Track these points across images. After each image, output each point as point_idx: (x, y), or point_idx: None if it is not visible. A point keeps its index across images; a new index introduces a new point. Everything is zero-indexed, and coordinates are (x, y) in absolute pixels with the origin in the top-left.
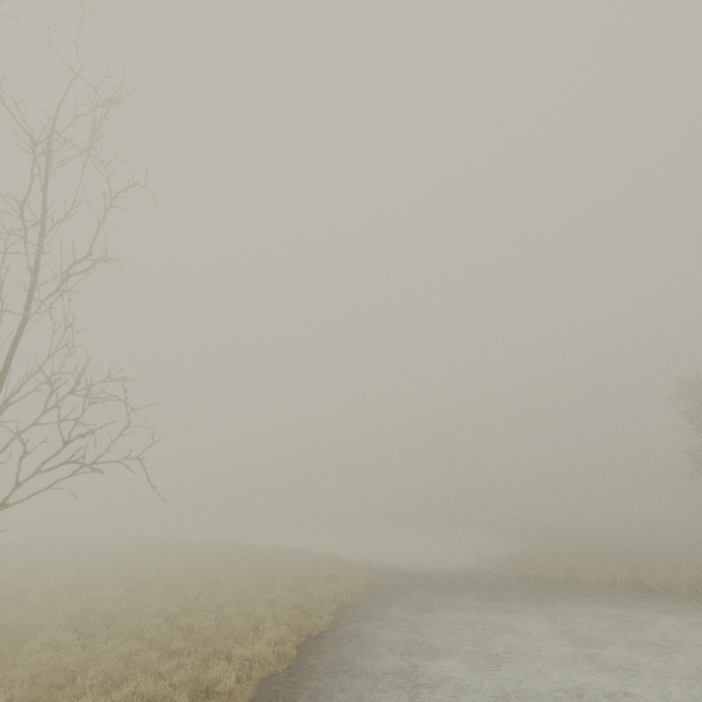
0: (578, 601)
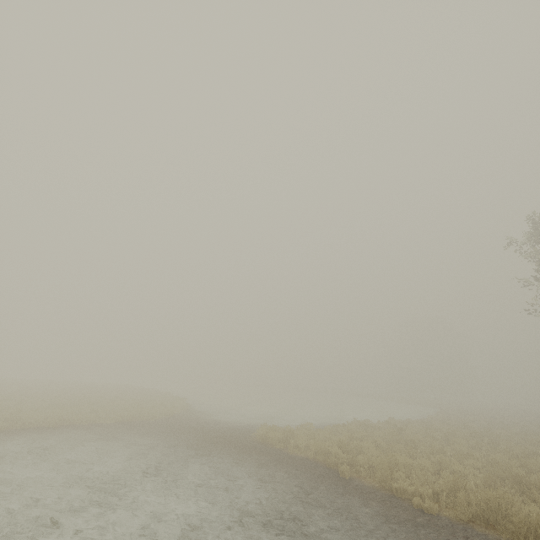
0: (215, 457)
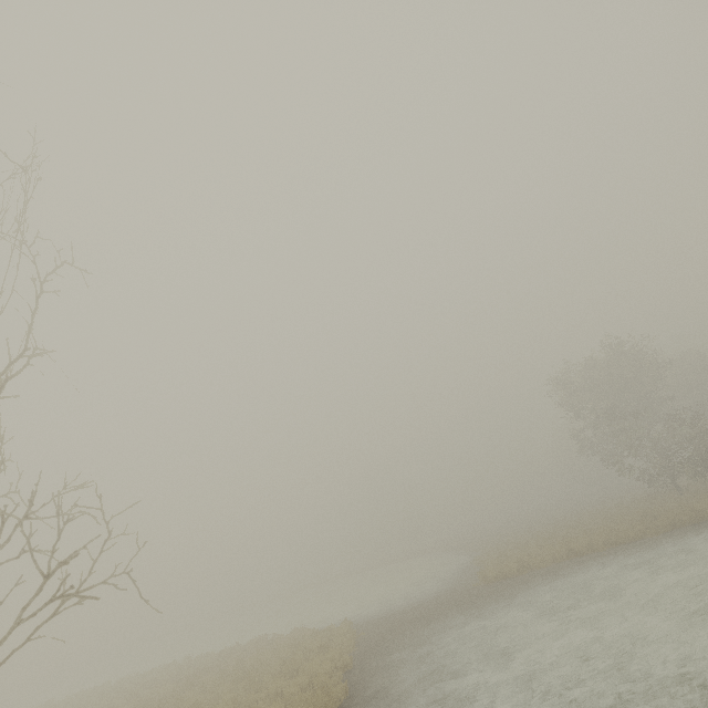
0: (537, 583)
